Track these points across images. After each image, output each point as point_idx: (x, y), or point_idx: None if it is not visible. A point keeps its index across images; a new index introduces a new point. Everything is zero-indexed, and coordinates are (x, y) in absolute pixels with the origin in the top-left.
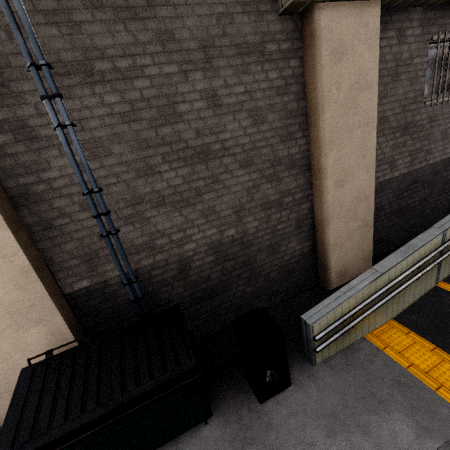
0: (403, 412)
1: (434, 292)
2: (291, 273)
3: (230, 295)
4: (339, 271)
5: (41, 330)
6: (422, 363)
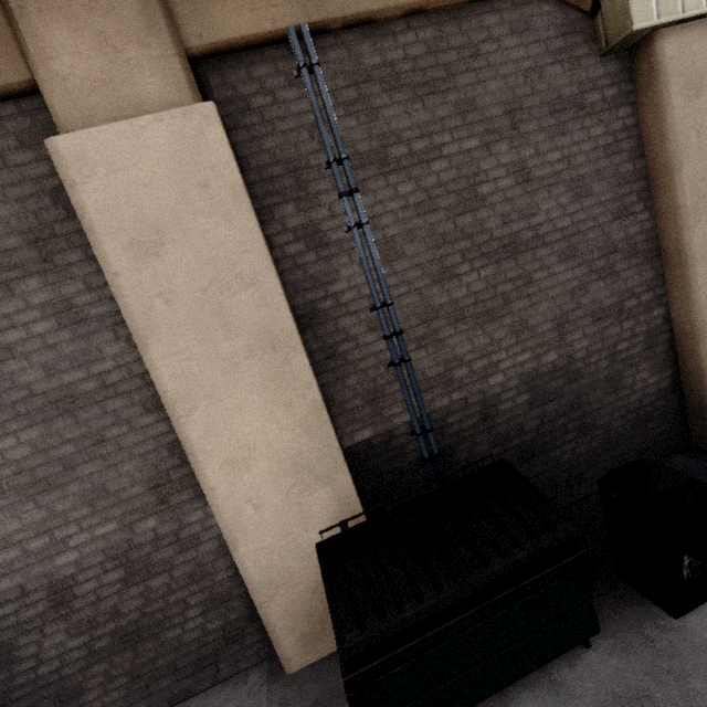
0: None
1: None
2: (644, 424)
3: (553, 459)
4: None
5: (327, 493)
6: None
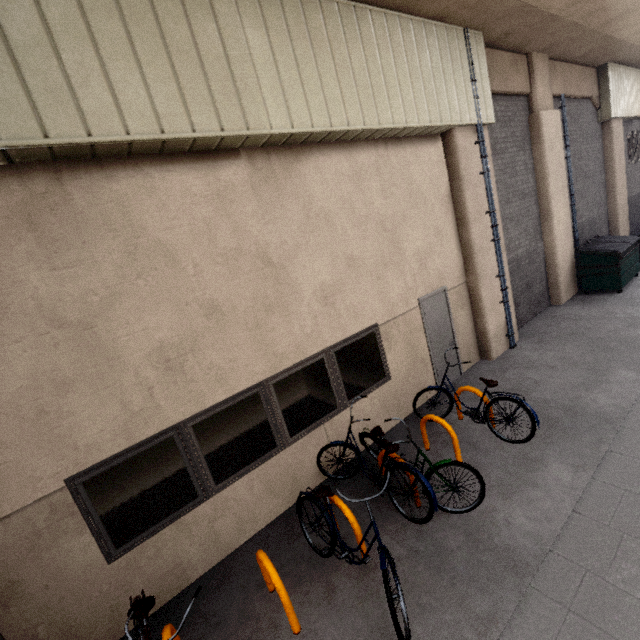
0: None
1: None
2: None
3: None
4: None
5: (569, 240)
6: None
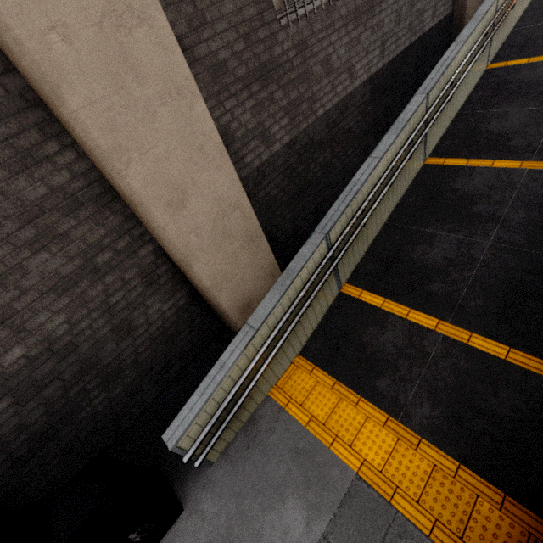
0: (297, 494)
1: (339, 301)
2: (176, 338)
3: (86, 417)
4: (240, 306)
5: None
6: (321, 412)
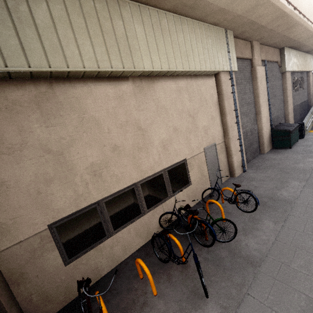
0: None
1: None
2: None
3: None
4: None
5: (268, 124)
6: None
